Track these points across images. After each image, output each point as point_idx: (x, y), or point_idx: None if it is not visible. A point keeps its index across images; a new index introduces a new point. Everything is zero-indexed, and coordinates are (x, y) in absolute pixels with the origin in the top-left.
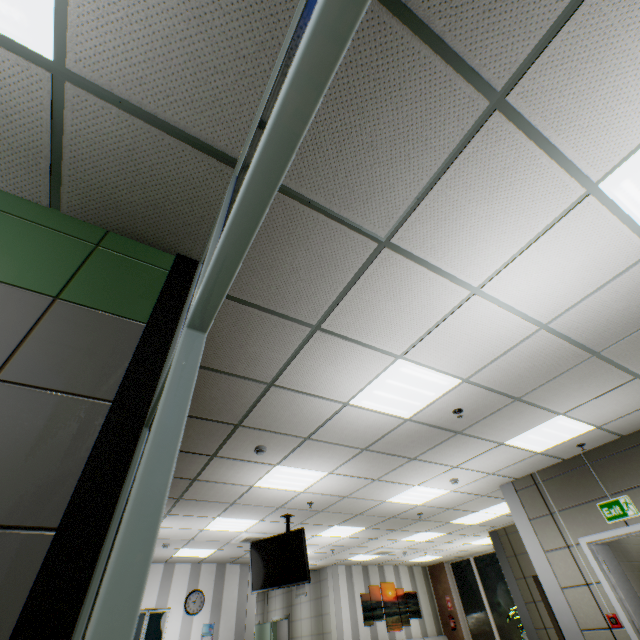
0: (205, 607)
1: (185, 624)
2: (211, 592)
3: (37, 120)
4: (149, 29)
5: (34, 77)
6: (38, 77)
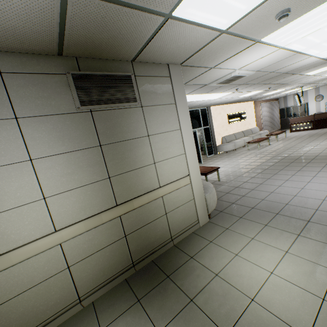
0: (324, 98)
1: (316, 104)
2: (326, 94)
3: None
4: None
5: None
6: None
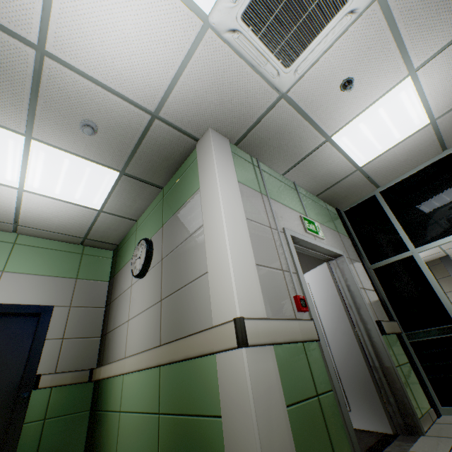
0: None
1: None
2: None
3: (339, 177)
4: (390, 163)
5: (351, 169)
6: (352, 169)
